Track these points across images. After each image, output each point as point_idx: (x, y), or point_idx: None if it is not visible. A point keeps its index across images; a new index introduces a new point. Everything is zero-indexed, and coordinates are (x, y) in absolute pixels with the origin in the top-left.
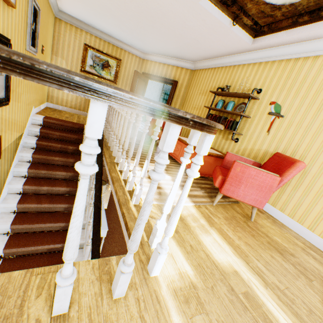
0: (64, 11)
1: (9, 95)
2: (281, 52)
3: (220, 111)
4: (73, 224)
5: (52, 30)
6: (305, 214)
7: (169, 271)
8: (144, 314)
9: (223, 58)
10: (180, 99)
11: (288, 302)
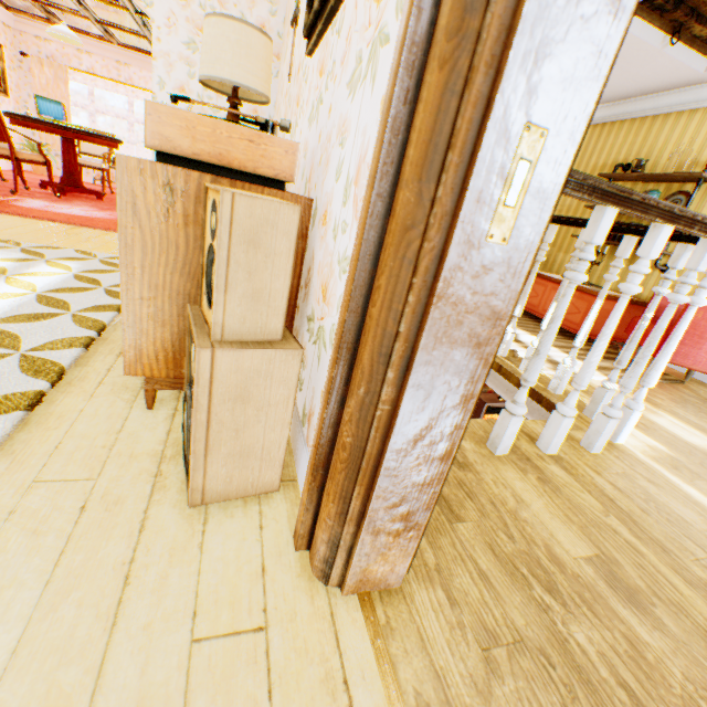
0: None
1: None
2: None
3: None
4: (601, 347)
5: None
6: None
7: (633, 442)
8: (633, 468)
9: (626, 103)
10: None
11: None
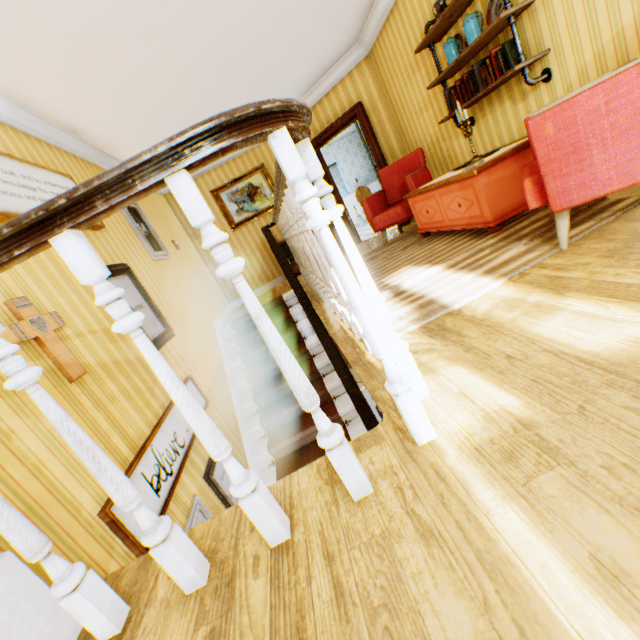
0: None
1: (167, 324)
2: None
3: (462, 63)
4: (178, 405)
5: (171, 214)
6: None
7: (460, 421)
8: (413, 506)
9: None
10: (388, 125)
11: None
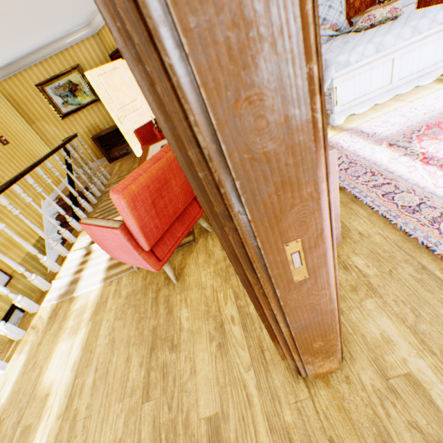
0: None
1: None
2: None
3: None
4: None
5: (3, 104)
6: None
7: None
8: None
9: None
10: None
11: (64, 440)
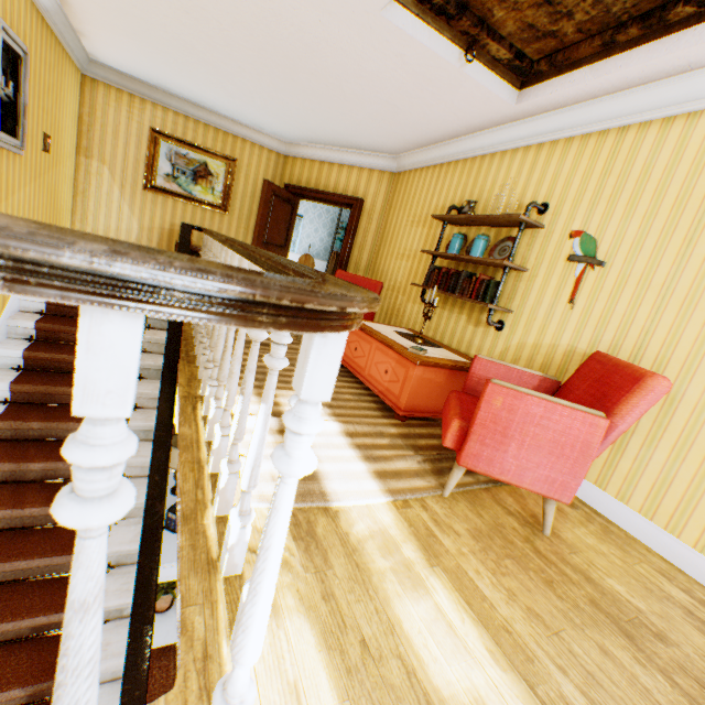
0: (101, 61)
1: None
2: (585, 117)
3: (457, 259)
4: None
5: (74, 101)
6: (683, 509)
7: None
8: None
9: (457, 142)
10: (371, 239)
11: None
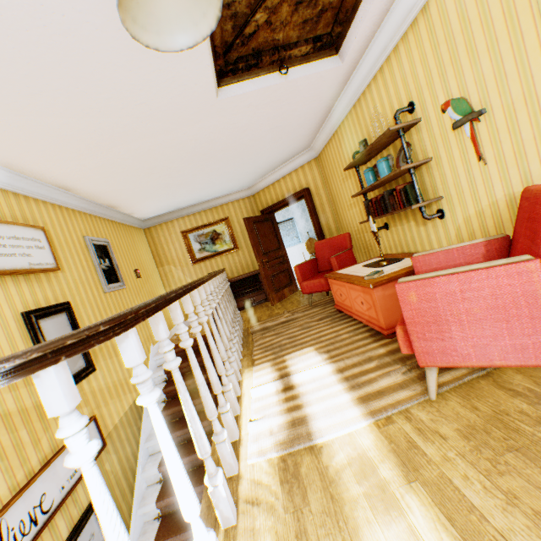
0: (147, 217)
1: (91, 359)
2: (392, 27)
3: (377, 186)
4: None
5: (145, 244)
6: None
7: None
8: None
9: (333, 112)
10: (327, 207)
11: None
